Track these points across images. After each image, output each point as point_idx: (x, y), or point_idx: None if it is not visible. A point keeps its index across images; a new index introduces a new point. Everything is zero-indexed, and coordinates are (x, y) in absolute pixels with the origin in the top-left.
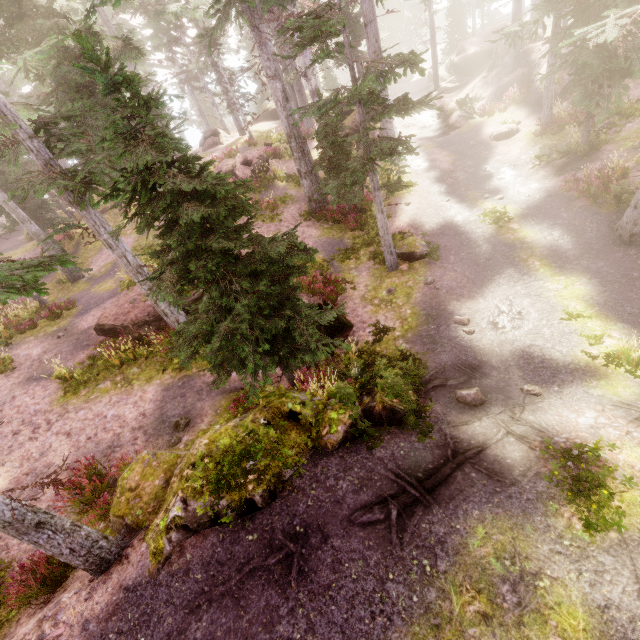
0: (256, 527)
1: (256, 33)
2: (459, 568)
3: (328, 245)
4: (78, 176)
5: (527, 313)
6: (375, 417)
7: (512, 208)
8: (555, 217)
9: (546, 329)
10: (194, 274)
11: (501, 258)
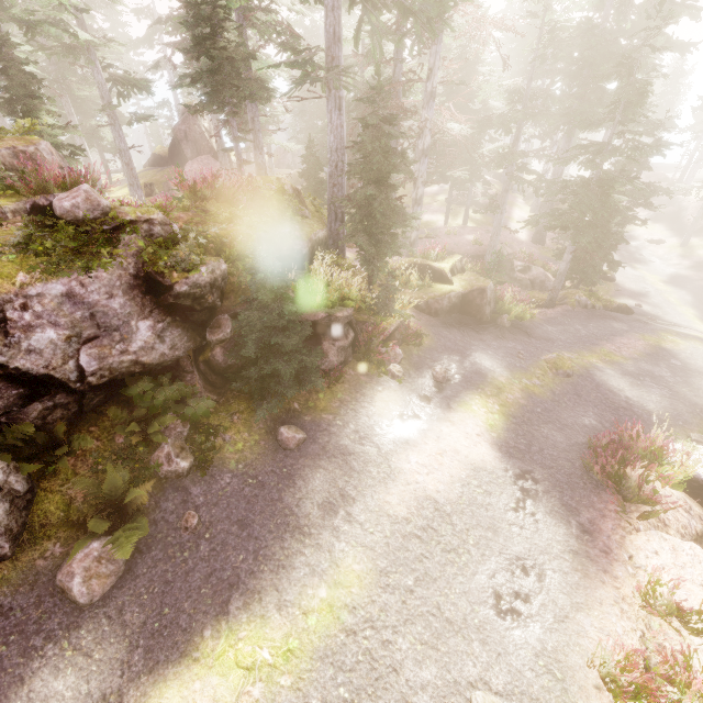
0: (598, 312)
1: (568, 139)
2: (667, 329)
3: (548, 260)
4: (539, 184)
5: (668, 313)
6: (621, 309)
7: (659, 277)
8: (683, 287)
9: (677, 318)
10: (607, 232)
11: (654, 293)
